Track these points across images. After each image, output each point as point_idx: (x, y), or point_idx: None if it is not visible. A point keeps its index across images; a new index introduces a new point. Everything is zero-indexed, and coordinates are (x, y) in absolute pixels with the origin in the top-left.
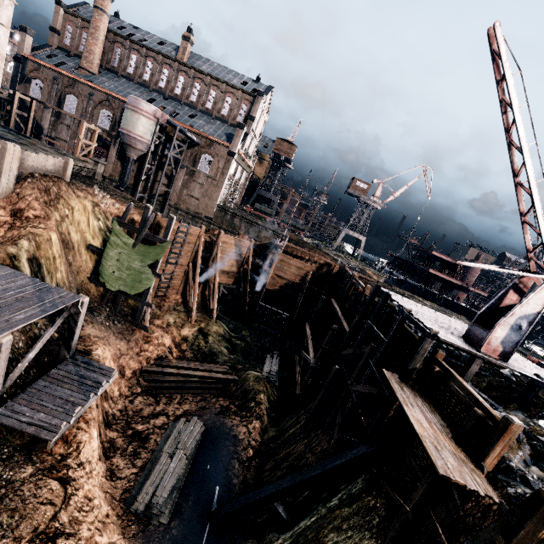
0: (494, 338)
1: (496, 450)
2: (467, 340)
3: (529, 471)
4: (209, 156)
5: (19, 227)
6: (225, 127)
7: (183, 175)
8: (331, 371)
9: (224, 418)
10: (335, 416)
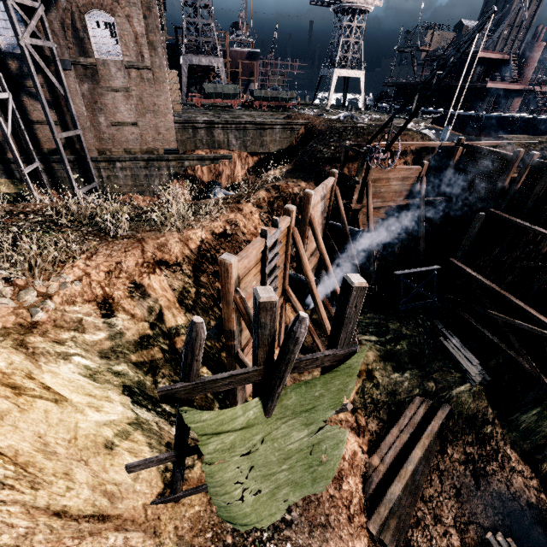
0: None
1: None
2: None
3: None
4: (101, 14)
5: None
6: None
7: (76, 86)
8: None
9: (489, 484)
10: None
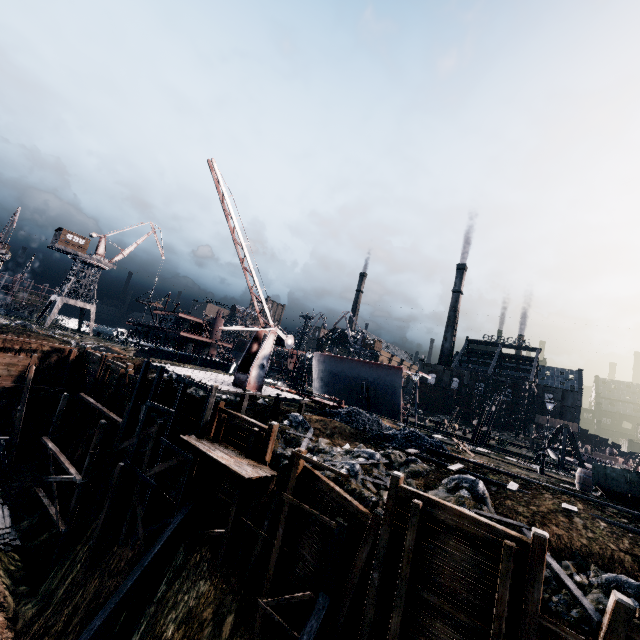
0: (252, 378)
1: (270, 447)
2: (236, 386)
3: (286, 451)
4: None
5: None
6: None
7: None
8: (115, 472)
9: None
10: (133, 516)
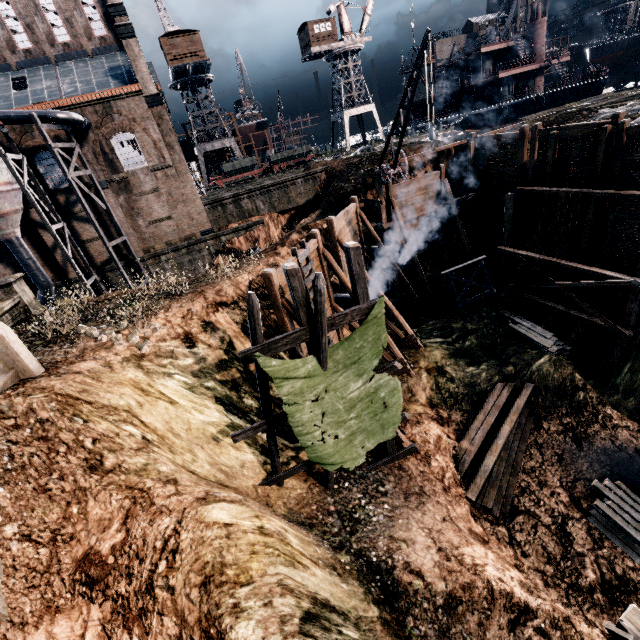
0: None
1: None
2: None
3: None
4: (123, 135)
5: (144, 596)
6: (90, 63)
7: (114, 200)
8: None
9: (592, 444)
10: None
